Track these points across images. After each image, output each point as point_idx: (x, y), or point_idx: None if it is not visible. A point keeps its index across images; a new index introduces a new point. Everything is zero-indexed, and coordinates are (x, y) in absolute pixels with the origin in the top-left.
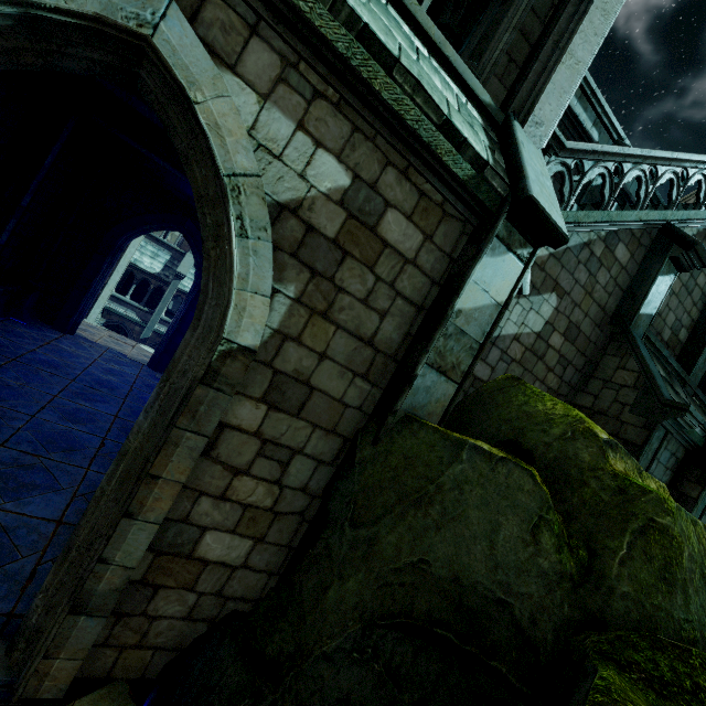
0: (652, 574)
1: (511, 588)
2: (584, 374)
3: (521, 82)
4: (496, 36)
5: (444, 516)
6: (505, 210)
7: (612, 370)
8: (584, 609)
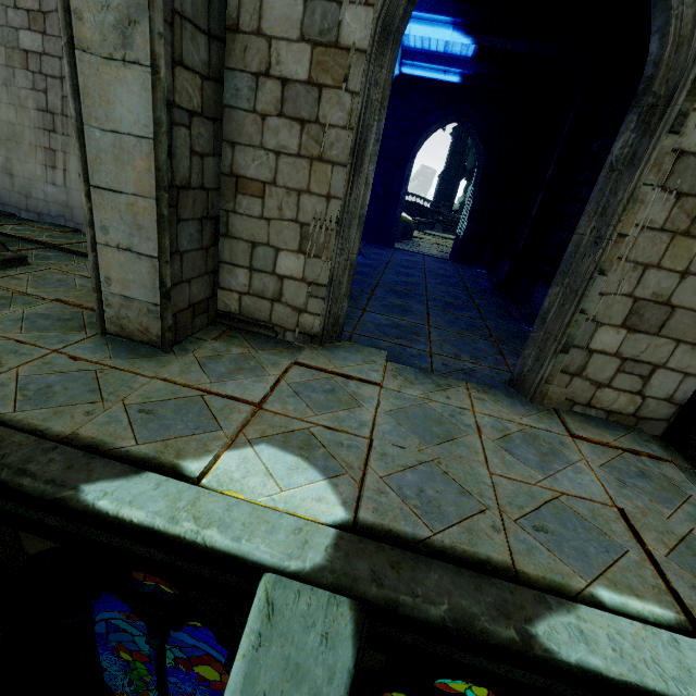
0: None
1: None
2: None
3: None
4: None
5: None
6: None
7: None
8: None
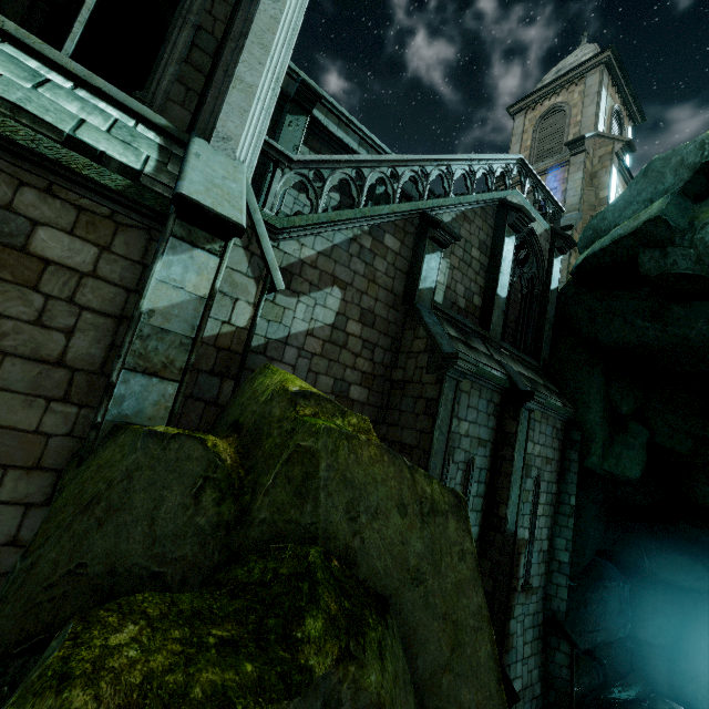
0: (290, 493)
1: (166, 557)
2: (394, 352)
3: (202, 106)
4: (160, 70)
5: (108, 511)
6: (173, 211)
7: (411, 341)
8: (229, 550)
